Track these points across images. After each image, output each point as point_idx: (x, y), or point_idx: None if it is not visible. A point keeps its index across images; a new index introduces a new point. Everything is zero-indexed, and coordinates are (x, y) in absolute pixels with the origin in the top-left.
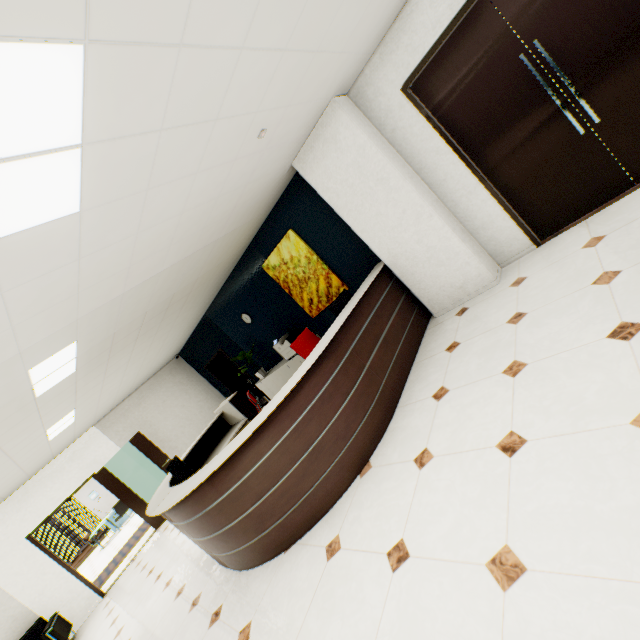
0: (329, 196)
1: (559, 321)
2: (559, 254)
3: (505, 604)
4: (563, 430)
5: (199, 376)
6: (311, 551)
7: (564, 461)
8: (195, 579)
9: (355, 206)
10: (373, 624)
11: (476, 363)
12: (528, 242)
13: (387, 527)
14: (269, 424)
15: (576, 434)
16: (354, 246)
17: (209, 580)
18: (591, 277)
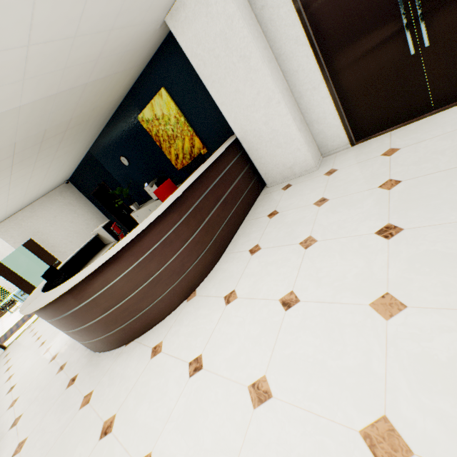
0: (197, 63)
1: (348, 212)
2: (364, 156)
3: (252, 418)
4: (325, 299)
5: (87, 200)
6: (142, 349)
7: (319, 323)
8: (65, 351)
9: (218, 78)
10: (168, 412)
11: (284, 231)
12: (346, 141)
13: (194, 343)
14: (116, 260)
15: (332, 304)
16: (216, 116)
17: (74, 354)
18: (380, 181)
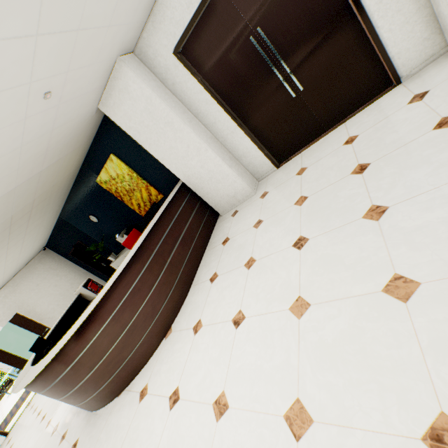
0: (133, 133)
1: (275, 230)
2: (285, 177)
3: (216, 430)
4: (262, 311)
5: (67, 261)
6: (132, 396)
7: (258, 333)
8: (65, 419)
9: (153, 141)
10: (155, 447)
11: (234, 256)
12: (272, 165)
13: (172, 378)
14: (91, 319)
15: (266, 314)
16: (162, 167)
17: (73, 419)
18: (295, 199)
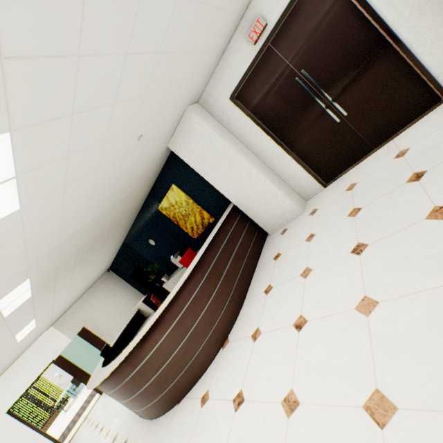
0: (193, 164)
1: (330, 241)
2: (334, 194)
3: (288, 426)
4: (325, 313)
5: (124, 282)
6: (192, 402)
7: (323, 334)
8: (124, 428)
9: (210, 170)
10: None
11: (288, 268)
12: (319, 185)
13: (234, 382)
14: (160, 321)
15: (330, 316)
16: (215, 192)
17: (133, 428)
18: (347, 211)
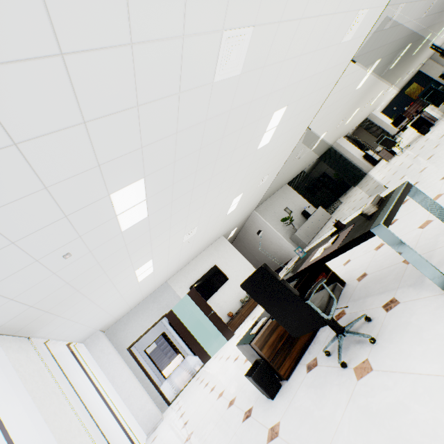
0: (425, 73)
1: None
2: None
3: None
4: None
5: None
6: None
7: None
8: None
9: (430, 73)
10: None
11: None
12: None
13: None
14: None
15: None
16: (427, 81)
17: None
18: None
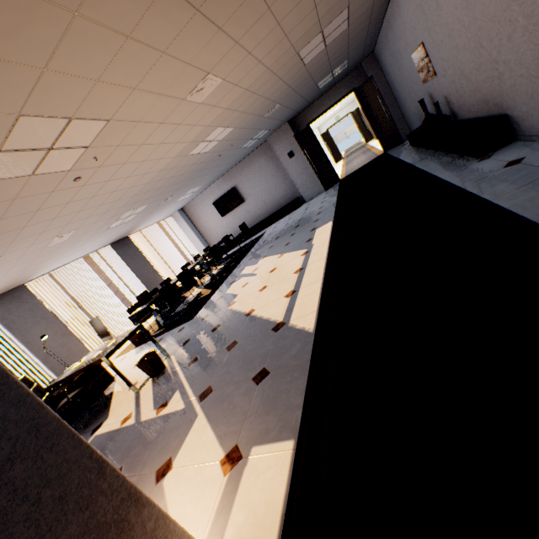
0: None
1: None
2: None
3: None
4: None
5: None
6: None
7: None
8: None
9: None
10: None
11: None
12: None
13: None
14: None
15: None
16: None
17: None
18: None
